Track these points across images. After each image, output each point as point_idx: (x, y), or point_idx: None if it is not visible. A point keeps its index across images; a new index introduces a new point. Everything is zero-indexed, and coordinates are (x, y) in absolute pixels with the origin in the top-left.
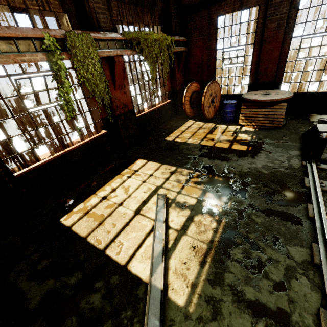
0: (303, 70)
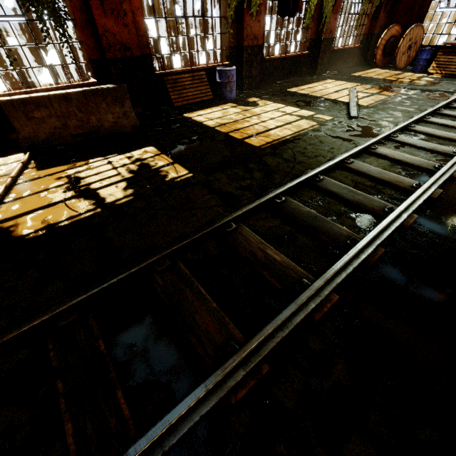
0: None
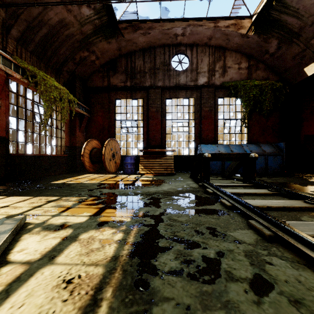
0: (177, 140)
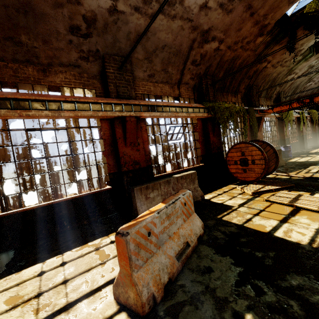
0: None
